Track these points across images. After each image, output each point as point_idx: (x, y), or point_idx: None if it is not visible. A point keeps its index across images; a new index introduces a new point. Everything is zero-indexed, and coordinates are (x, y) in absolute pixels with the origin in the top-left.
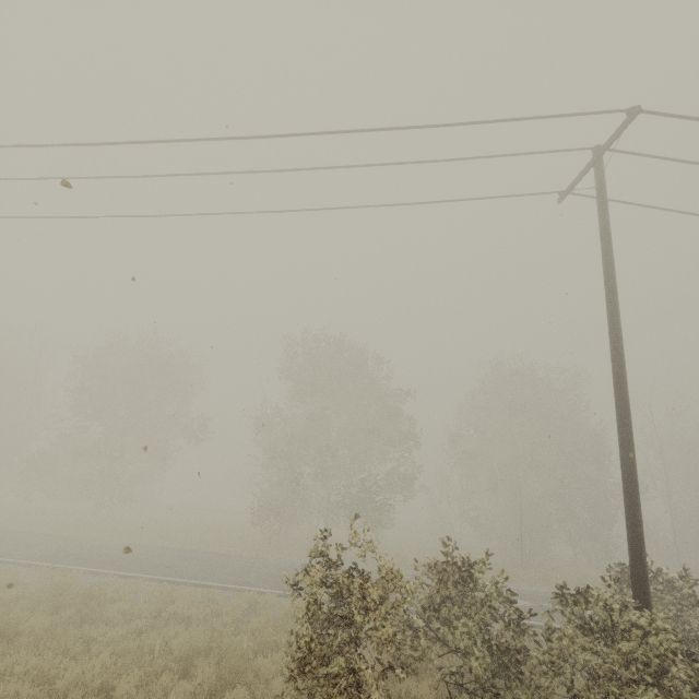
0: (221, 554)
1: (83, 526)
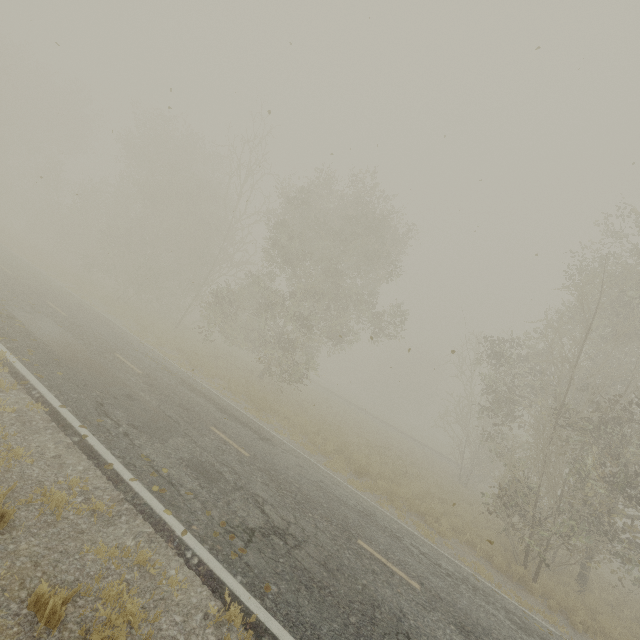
0: (507, 613)
1: (259, 403)
